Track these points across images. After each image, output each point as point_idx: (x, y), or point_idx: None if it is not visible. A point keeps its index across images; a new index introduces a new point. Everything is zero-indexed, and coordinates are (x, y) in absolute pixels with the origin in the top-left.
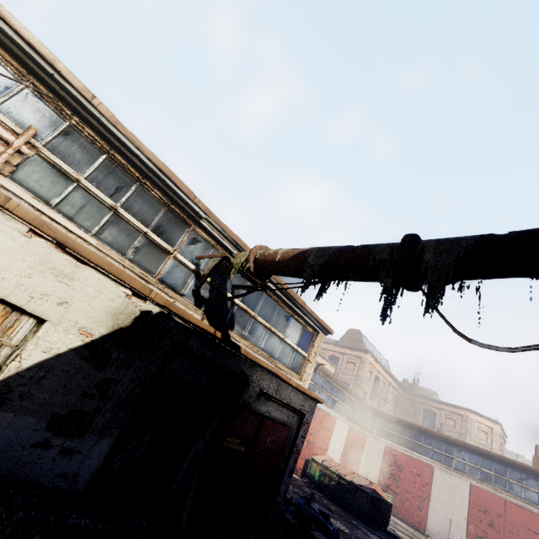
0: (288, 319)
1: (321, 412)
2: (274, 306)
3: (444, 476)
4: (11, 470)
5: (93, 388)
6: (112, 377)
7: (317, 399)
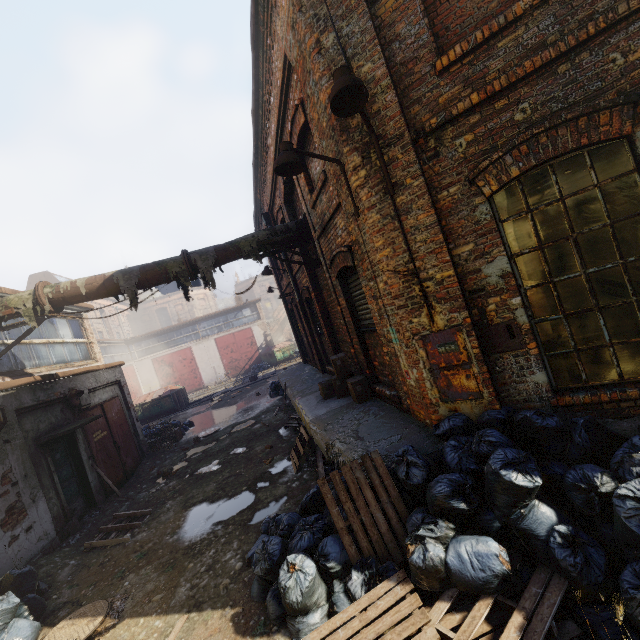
0: (53, 323)
1: None
2: None
3: (199, 347)
4: (13, 567)
5: (2, 488)
6: (5, 471)
7: (121, 364)
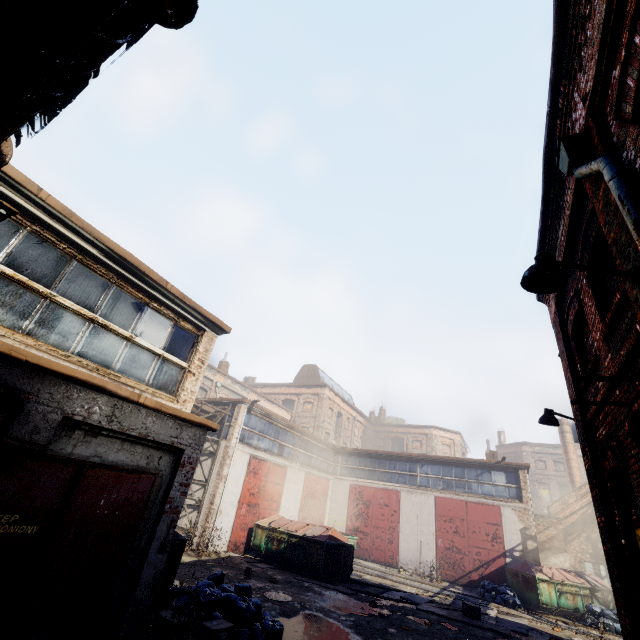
0: (138, 308)
1: (264, 463)
2: (100, 284)
3: (410, 497)
4: None
5: None
6: None
7: (204, 424)
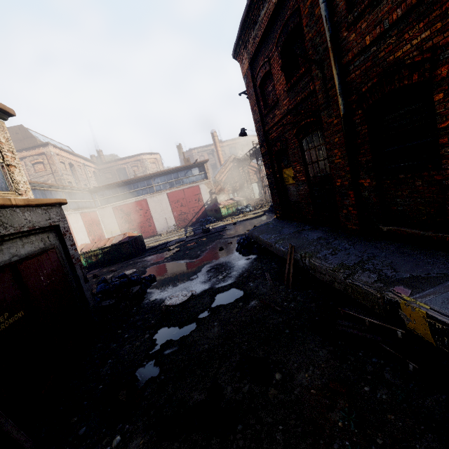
0: None
1: None
2: None
3: (153, 199)
4: None
5: None
6: None
7: (59, 203)
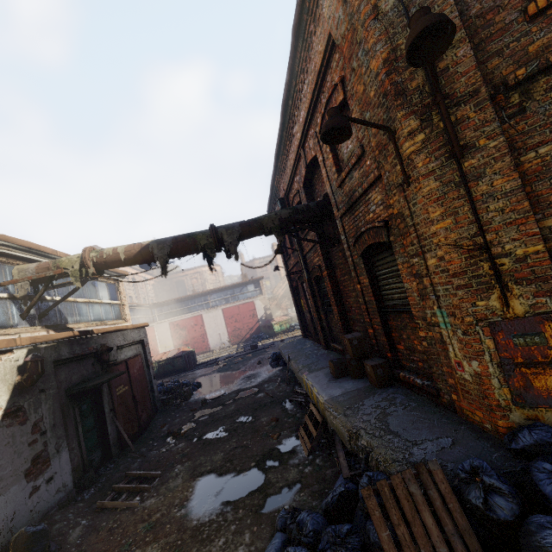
0: (95, 285)
1: None
2: None
3: (209, 315)
4: (30, 519)
5: (32, 436)
6: (36, 419)
7: (145, 325)
